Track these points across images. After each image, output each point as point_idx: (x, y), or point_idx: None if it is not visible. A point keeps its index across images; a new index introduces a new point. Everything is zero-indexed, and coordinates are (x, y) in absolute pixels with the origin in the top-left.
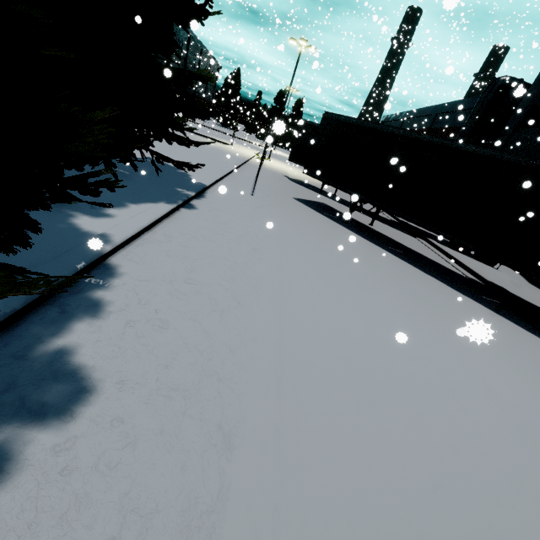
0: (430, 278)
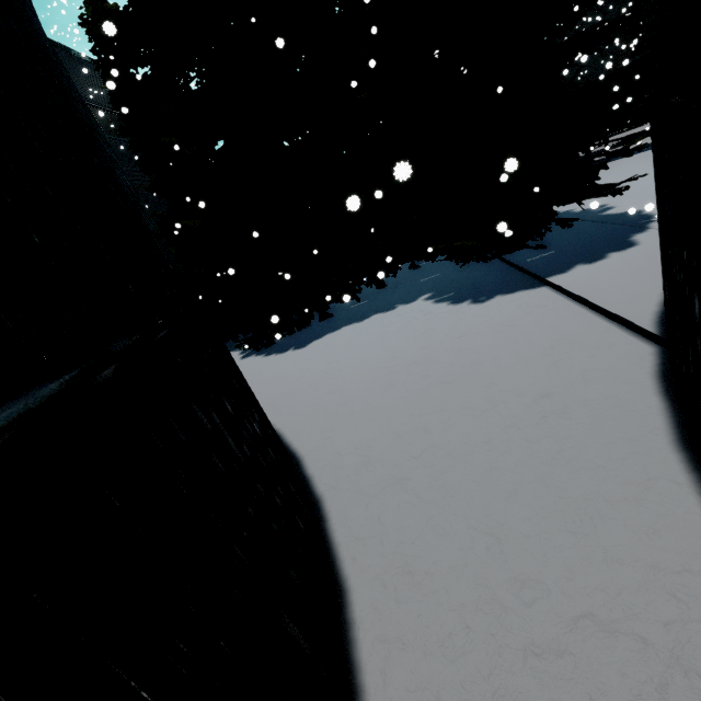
0: None
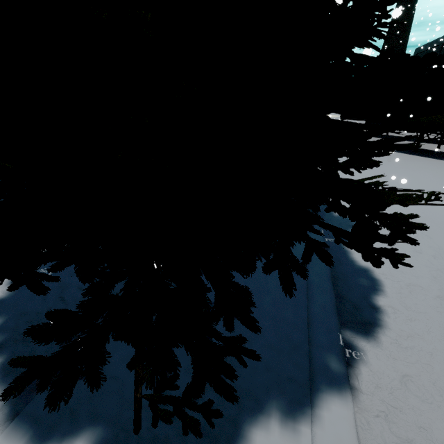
0: None
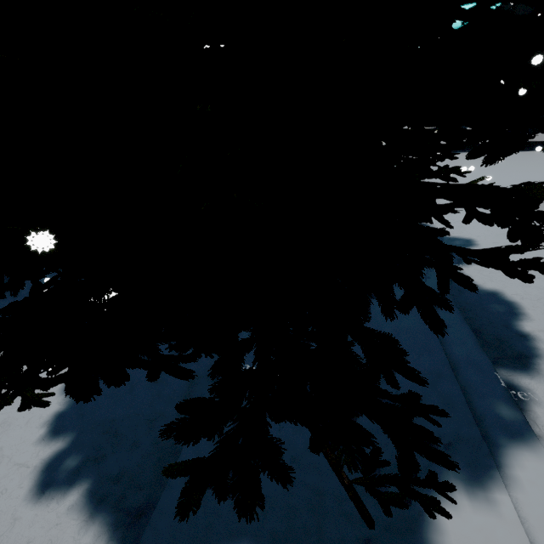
0: None
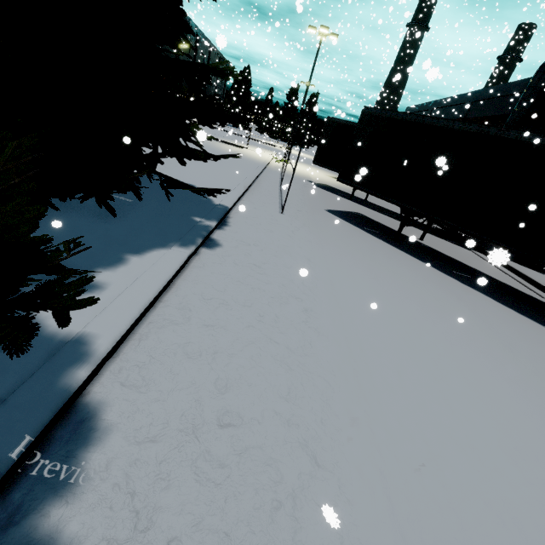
0: (522, 317)
